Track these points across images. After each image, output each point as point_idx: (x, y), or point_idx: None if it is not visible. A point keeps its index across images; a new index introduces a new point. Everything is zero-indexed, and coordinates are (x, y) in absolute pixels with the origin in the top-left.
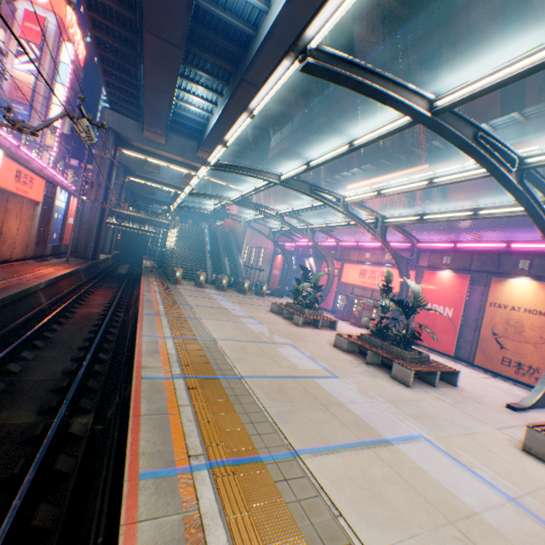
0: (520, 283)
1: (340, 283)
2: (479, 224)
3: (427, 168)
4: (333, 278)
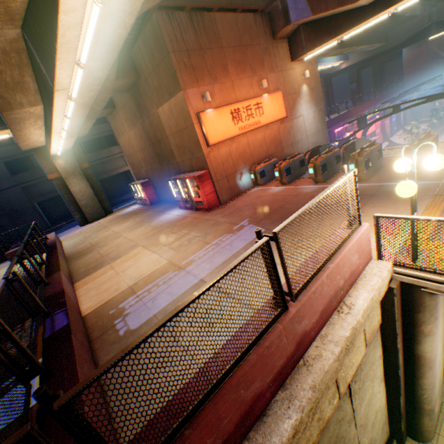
0: None
1: None
2: None
3: None
4: None
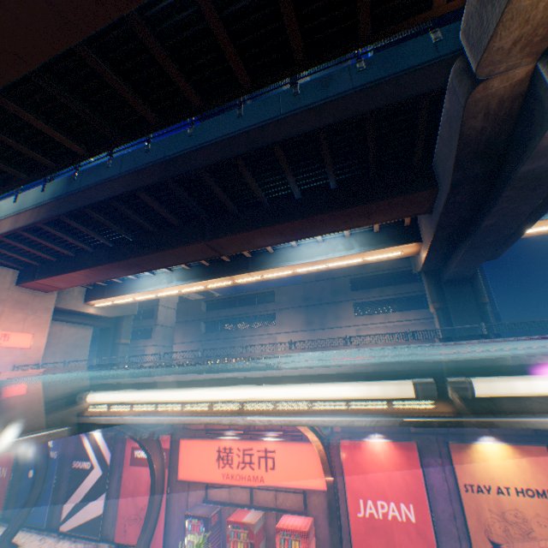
0: (490, 447)
1: (175, 480)
2: (280, 321)
3: (258, 271)
4: (164, 481)
